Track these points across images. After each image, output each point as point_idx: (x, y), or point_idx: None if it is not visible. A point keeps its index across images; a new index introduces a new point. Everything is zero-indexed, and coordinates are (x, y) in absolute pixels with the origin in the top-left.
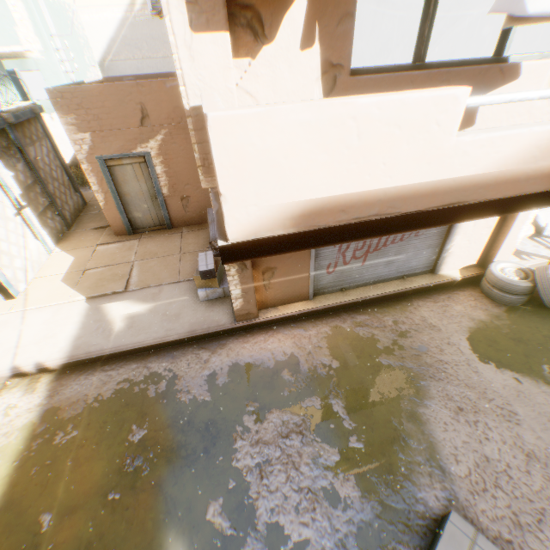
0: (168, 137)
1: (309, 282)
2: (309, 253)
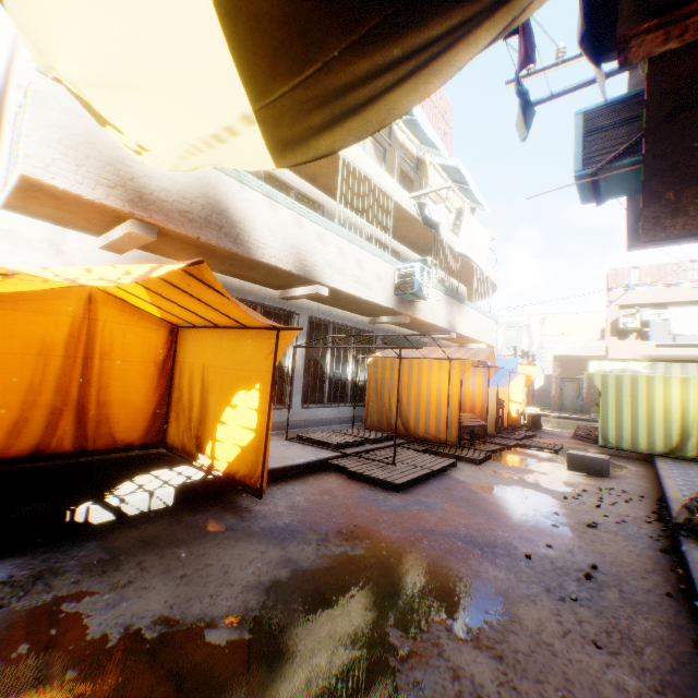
0: None
1: None
2: None
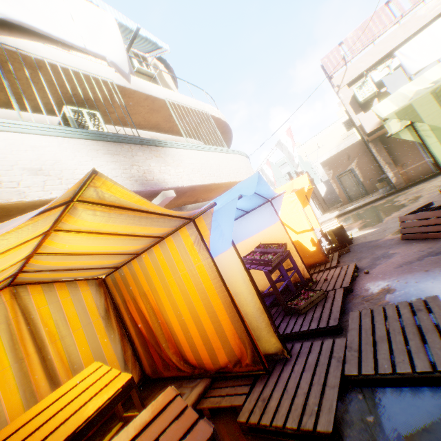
0: (358, 159)
1: (427, 164)
2: (419, 152)
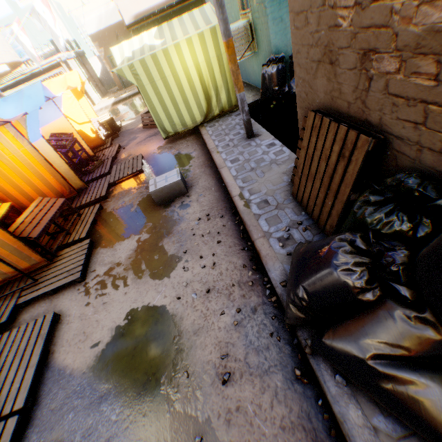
0: None
1: None
2: None
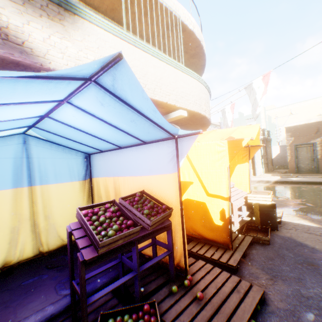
0: None
1: None
2: None
